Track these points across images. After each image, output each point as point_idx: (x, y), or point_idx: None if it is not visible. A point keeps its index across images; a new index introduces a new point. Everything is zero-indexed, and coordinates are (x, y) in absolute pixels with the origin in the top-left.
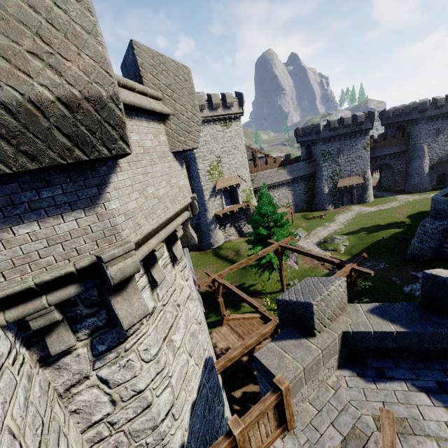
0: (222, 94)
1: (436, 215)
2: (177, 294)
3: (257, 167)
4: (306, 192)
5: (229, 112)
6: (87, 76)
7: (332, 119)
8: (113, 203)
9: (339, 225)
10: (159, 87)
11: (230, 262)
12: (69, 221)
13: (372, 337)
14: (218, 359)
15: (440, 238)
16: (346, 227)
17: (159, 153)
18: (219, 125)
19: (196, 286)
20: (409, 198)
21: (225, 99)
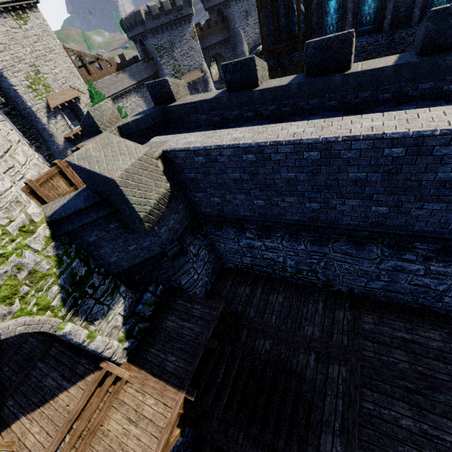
0: None
1: None
2: (4, 134)
3: (93, 75)
4: None
5: None
6: None
7: (151, 4)
8: None
9: None
10: None
11: None
12: None
13: (132, 125)
14: None
15: None
16: None
17: None
18: (10, 19)
19: (32, 148)
20: None
21: None
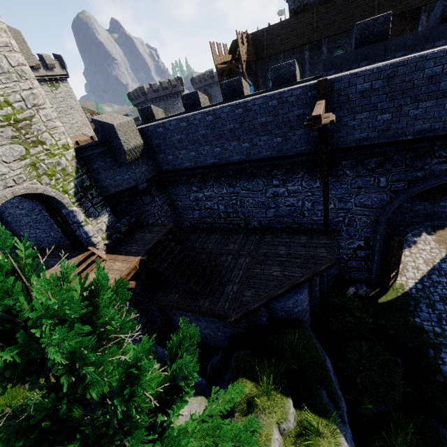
0: (38, 55)
1: None
2: None
3: None
4: None
5: (52, 73)
6: None
7: (152, 83)
8: None
9: None
10: None
11: None
12: None
13: None
14: None
15: None
16: None
17: None
18: (46, 86)
19: None
20: None
21: (44, 60)
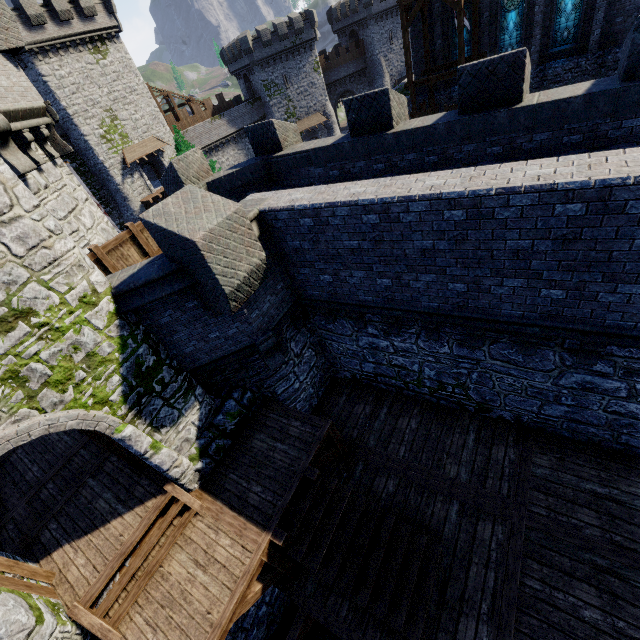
0: None
1: None
2: (70, 190)
3: (182, 121)
4: None
5: (94, 26)
6: None
7: (261, 27)
8: None
9: None
10: None
11: None
12: None
13: (224, 181)
14: None
15: None
16: None
17: None
18: (87, 53)
19: (102, 210)
20: None
21: (77, 1)
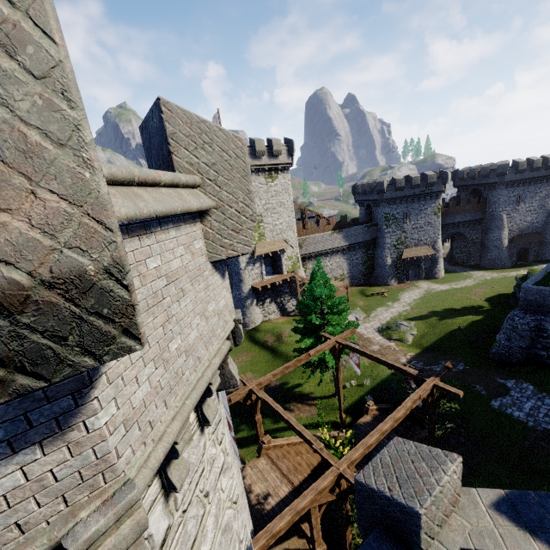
0: (268, 139)
1: (527, 307)
2: (205, 476)
3: (307, 229)
4: (364, 262)
5: (275, 161)
6: (49, 237)
7: (398, 177)
8: (104, 413)
9: (404, 306)
10: (198, 168)
11: (269, 351)
12: (6, 475)
13: None
14: (253, 513)
15: (532, 336)
16: (413, 310)
17: (192, 272)
18: (262, 177)
19: (231, 432)
20: (486, 276)
21: (272, 146)
